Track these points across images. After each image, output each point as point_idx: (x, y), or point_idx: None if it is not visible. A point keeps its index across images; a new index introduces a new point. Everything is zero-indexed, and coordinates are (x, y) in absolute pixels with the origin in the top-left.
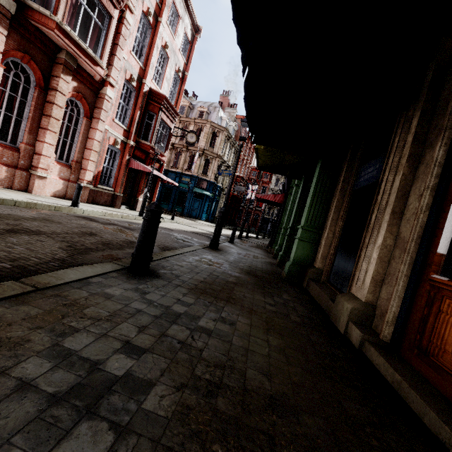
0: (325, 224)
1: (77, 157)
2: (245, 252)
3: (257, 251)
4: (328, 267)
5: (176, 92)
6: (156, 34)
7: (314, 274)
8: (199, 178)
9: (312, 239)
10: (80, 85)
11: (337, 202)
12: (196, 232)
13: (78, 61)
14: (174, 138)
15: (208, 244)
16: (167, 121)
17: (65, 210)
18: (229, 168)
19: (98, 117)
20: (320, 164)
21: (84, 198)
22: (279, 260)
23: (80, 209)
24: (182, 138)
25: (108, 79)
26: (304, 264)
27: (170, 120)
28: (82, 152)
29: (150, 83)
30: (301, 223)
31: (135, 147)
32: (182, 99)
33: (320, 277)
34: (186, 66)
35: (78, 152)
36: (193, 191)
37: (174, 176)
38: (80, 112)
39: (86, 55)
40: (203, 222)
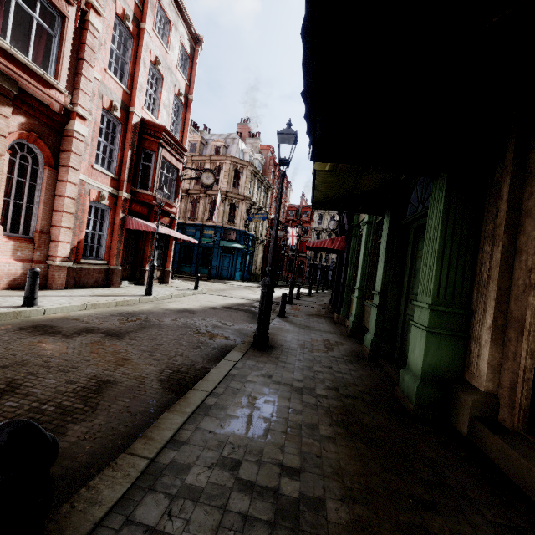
0: (476, 296)
1: (41, 225)
2: (308, 336)
3: (322, 326)
4: (521, 398)
5: (179, 123)
6: (140, 45)
7: (481, 406)
8: (225, 228)
9: (454, 328)
10: (30, 121)
11: (503, 252)
12: (230, 304)
13: (19, 85)
14: (187, 182)
15: (250, 335)
16: (172, 160)
17: (6, 317)
18: (260, 211)
19: (67, 164)
20: (445, 183)
21: (60, 283)
22: (369, 349)
23: (38, 309)
24: (198, 182)
25: (74, 109)
26: (445, 379)
27: (176, 158)
28: (48, 216)
29: (142, 112)
30: (419, 296)
31: (131, 200)
32: (192, 135)
33: (496, 411)
34: (189, 88)
35: (41, 218)
36: (219, 246)
37: (194, 230)
38: (38, 160)
39: (29, 73)
40: (238, 282)
